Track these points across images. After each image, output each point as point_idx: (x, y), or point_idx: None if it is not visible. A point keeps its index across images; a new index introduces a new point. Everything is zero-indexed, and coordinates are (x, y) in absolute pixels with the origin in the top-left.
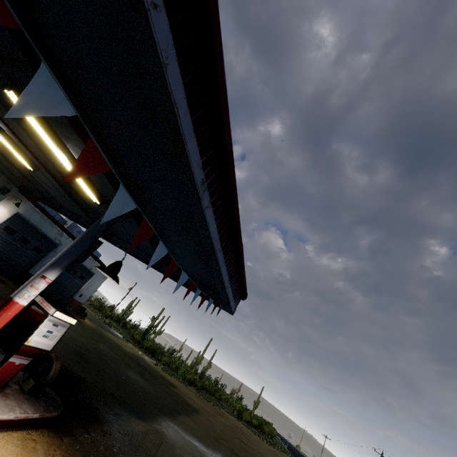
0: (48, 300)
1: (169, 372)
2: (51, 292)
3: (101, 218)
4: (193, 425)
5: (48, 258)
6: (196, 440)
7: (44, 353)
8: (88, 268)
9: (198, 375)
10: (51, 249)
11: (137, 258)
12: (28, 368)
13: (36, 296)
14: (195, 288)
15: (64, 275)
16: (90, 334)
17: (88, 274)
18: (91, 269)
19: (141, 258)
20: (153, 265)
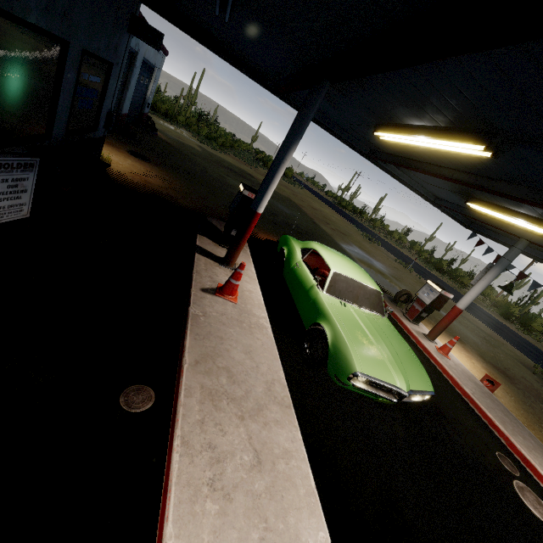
0: (442, 289)
1: (214, 147)
2: (130, 119)
3: (512, 260)
4: (326, 229)
5: (130, 82)
6: (349, 246)
7: (405, 293)
8: (153, 64)
9: (197, 119)
10: (129, 65)
11: (404, 185)
12: (399, 300)
13: (441, 291)
14: (451, 214)
15: (136, 91)
16: (205, 166)
17: (149, 72)
18: (154, 65)
19: (410, 186)
20: (420, 194)
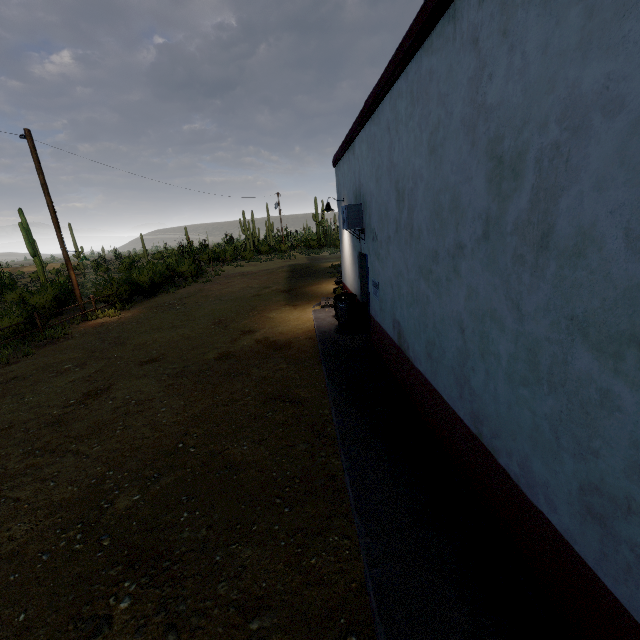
0: None
1: None
2: None
3: None
4: None
5: None
6: None
7: None
8: None
9: None
10: None
11: None
12: None
13: None
14: None
15: None
16: None
17: None
18: None
19: None
20: None
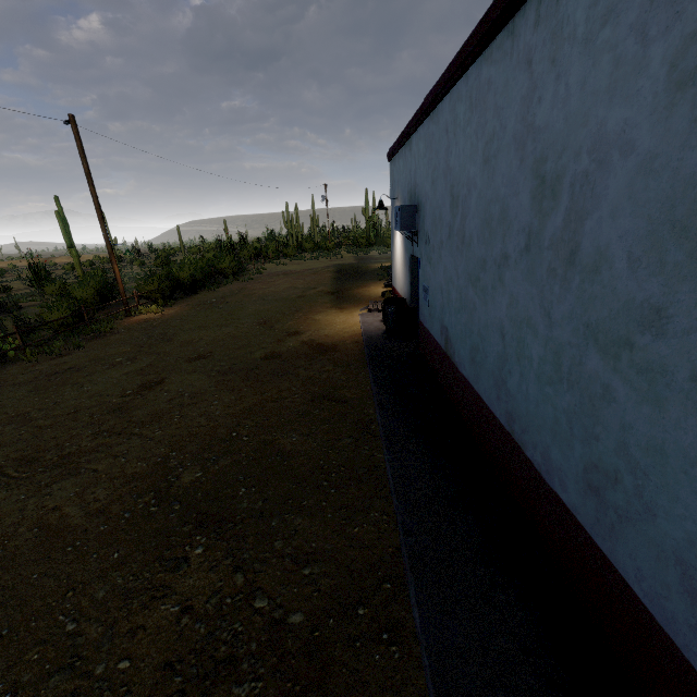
0: None
1: None
2: None
3: None
4: None
5: None
6: None
7: None
8: None
9: None
10: None
11: None
12: None
13: None
14: None
15: None
16: None
17: None
18: None
19: None
20: None
